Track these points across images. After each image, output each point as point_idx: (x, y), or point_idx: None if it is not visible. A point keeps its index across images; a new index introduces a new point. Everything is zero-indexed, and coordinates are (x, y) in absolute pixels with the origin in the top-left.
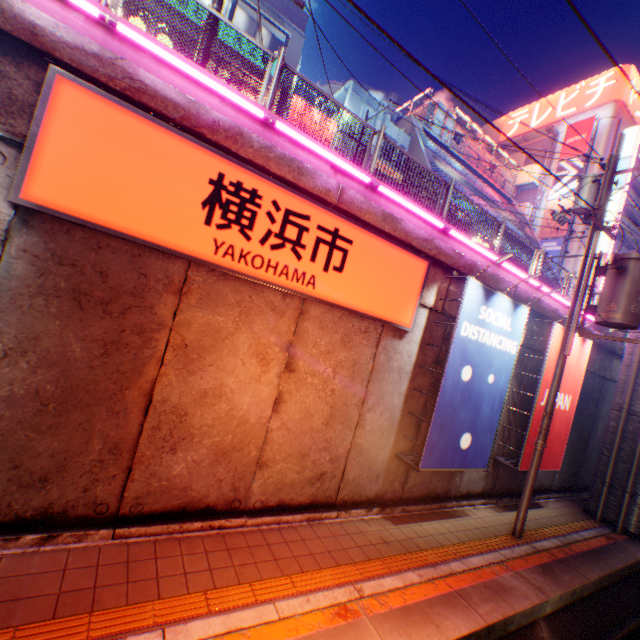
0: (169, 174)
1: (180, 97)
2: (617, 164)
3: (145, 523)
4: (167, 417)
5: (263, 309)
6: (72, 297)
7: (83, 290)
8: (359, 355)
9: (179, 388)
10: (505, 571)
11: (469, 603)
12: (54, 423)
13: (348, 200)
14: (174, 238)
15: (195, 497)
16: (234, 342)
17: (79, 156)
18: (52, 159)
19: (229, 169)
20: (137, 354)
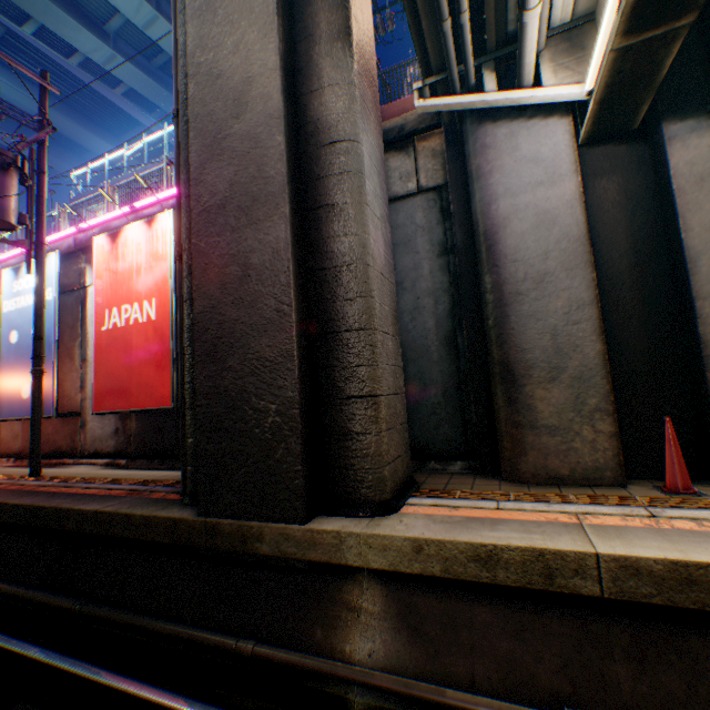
0: None
1: None
2: None
3: None
4: None
5: None
6: None
7: None
8: None
9: None
10: None
11: None
12: None
13: None
14: None
15: None
16: None
17: None
18: None
19: None
20: None
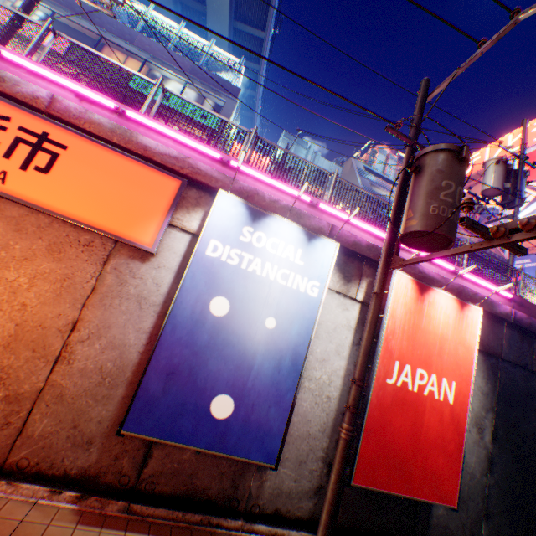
0: None
1: None
2: (524, 145)
3: None
4: None
5: None
6: None
7: None
8: (75, 270)
9: None
10: None
11: None
12: None
13: (63, 109)
14: None
15: None
16: None
17: None
18: None
19: None
20: None
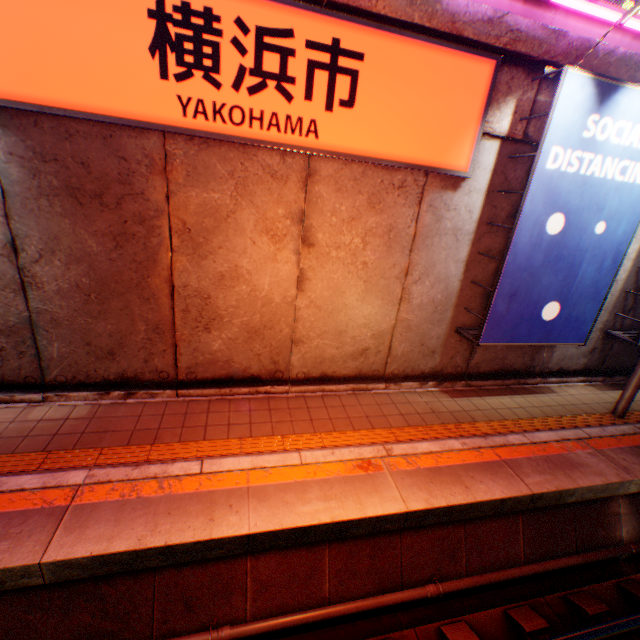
0: (100, 19)
1: None
2: None
3: (201, 387)
4: (192, 301)
5: (261, 178)
6: (69, 195)
7: (75, 186)
8: (395, 219)
9: (195, 274)
10: (581, 449)
11: (516, 473)
12: (101, 310)
13: None
14: (134, 107)
15: (239, 369)
16: (237, 221)
17: (3, 26)
18: None
19: None
20: (146, 244)
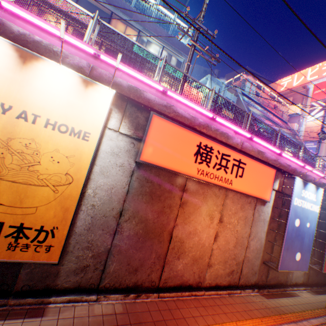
0: (183, 144)
1: (189, 116)
2: None
3: (168, 291)
4: (176, 243)
5: (211, 195)
6: (149, 194)
7: (153, 191)
8: (247, 213)
9: (181, 230)
10: None
11: None
12: (140, 246)
13: (244, 146)
14: (184, 169)
15: (184, 280)
16: (200, 210)
17: (157, 142)
18: (149, 144)
19: (202, 140)
20: (168, 216)
